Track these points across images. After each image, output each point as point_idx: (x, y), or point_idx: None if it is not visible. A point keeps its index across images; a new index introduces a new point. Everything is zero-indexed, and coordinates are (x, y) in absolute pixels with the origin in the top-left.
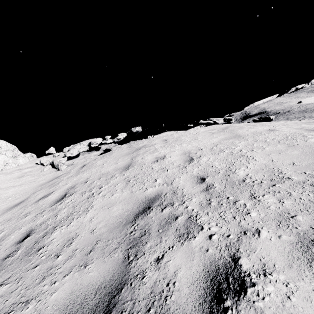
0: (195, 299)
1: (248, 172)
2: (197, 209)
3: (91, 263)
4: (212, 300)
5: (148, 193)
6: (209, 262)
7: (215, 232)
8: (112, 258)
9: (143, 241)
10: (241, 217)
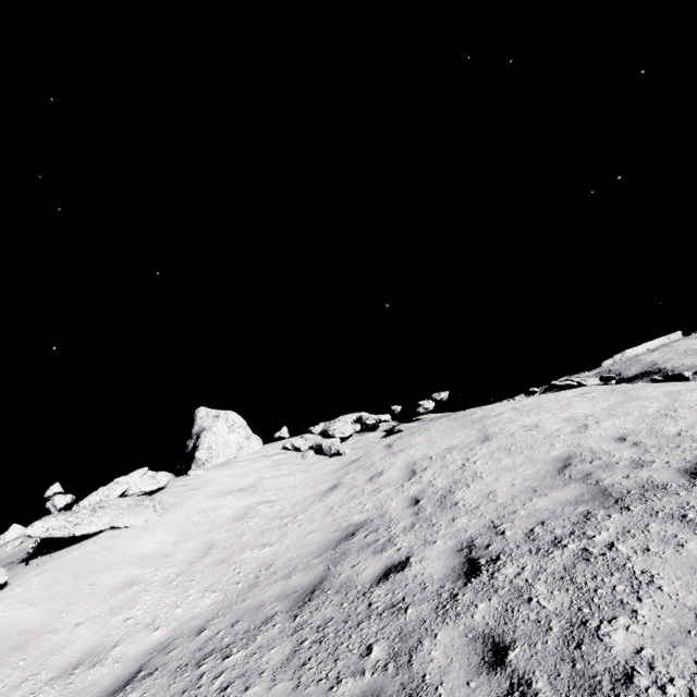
0: (676, 477)
1: (681, 428)
2: (637, 456)
3: (549, 493)
4: (690, 475)
5: (555, 454)
6: (676, 469)
7: (670, 460)
8: (570, 487)
9: (594, 476)
10: (691, 451)
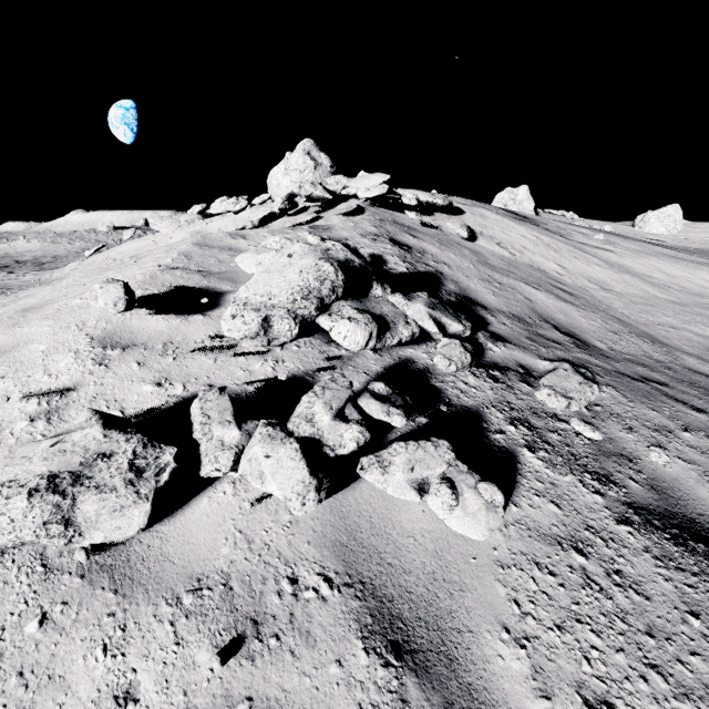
0: None
1: None
2: None
3: None
4: None
5: None
6: None
7: None
8: None
9: None
10: None
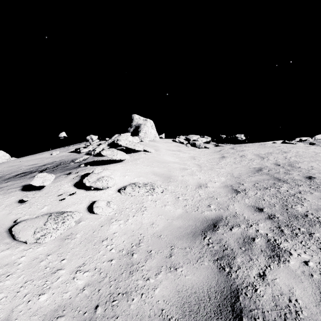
0: None
1: None
2: None
3: None
4: None
5: None
6: None
7: None
8: None
9: None
10: None
